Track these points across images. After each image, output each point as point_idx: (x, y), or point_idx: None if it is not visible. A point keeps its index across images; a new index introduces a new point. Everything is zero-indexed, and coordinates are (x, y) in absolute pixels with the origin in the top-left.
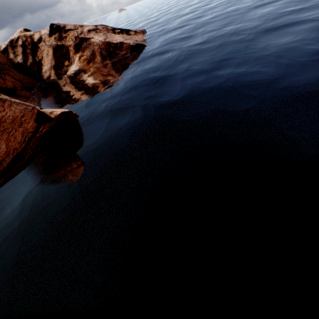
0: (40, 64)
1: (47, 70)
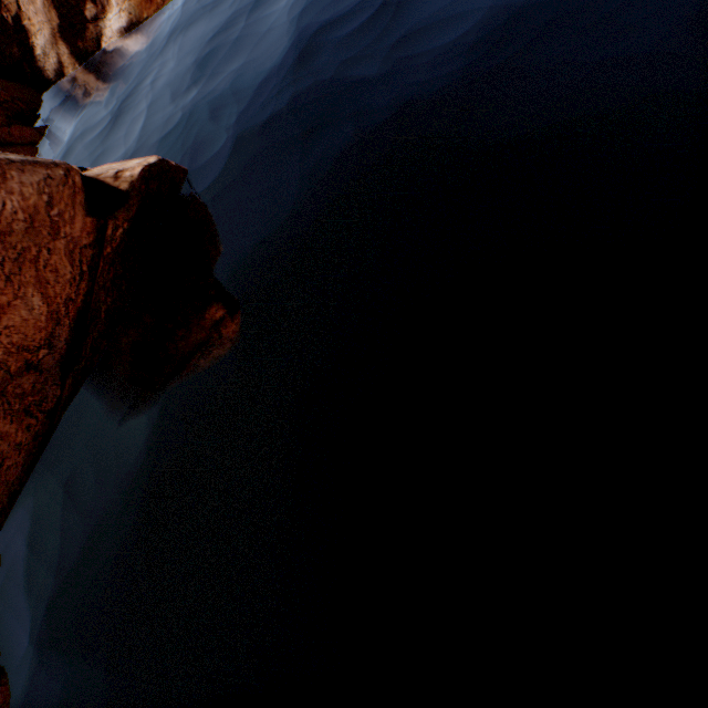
0: (22, 32)
1: (47, 48)
